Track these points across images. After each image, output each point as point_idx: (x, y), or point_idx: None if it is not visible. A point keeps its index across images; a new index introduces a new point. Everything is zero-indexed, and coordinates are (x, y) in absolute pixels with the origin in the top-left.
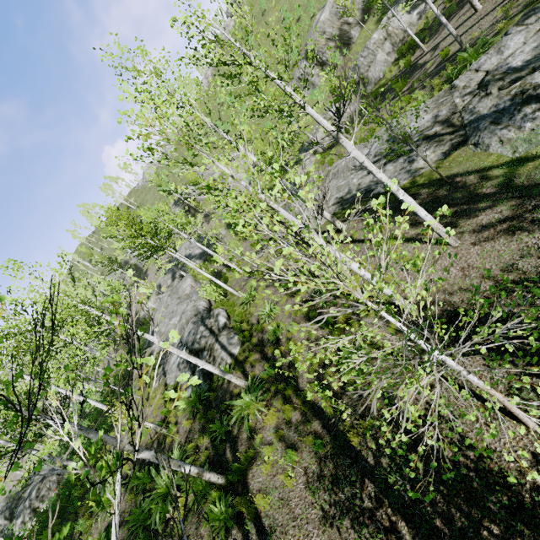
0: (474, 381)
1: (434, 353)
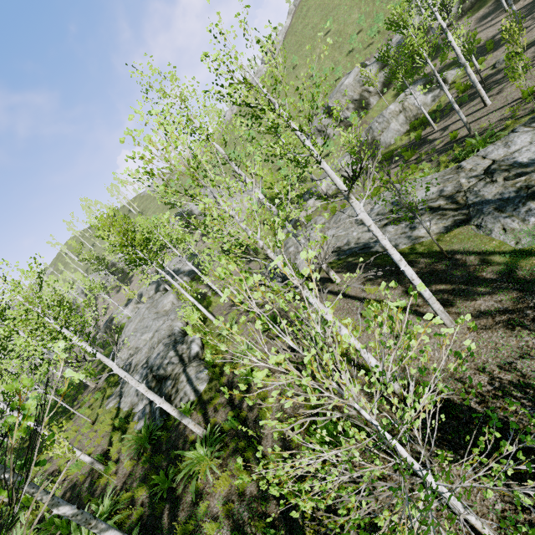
0: (471, 521)
1: (429, 480)
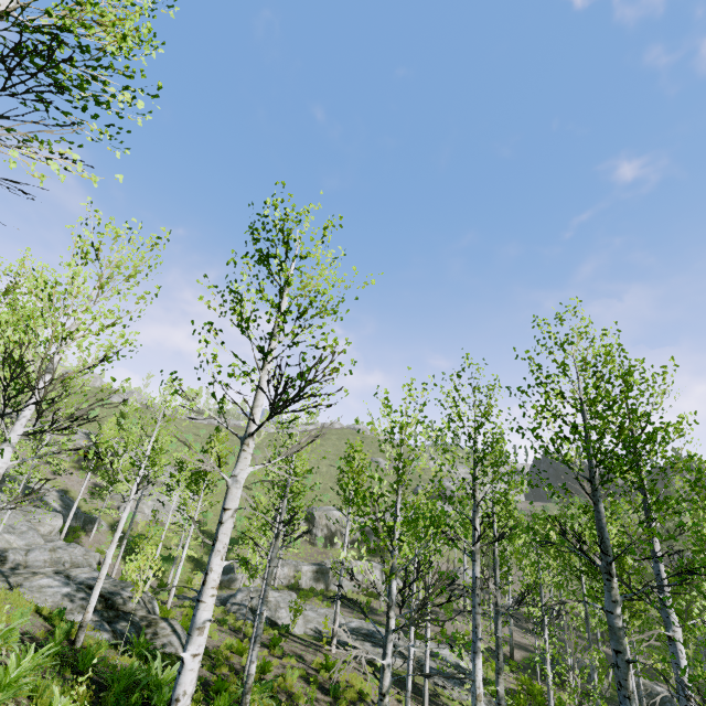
0: None
1: None
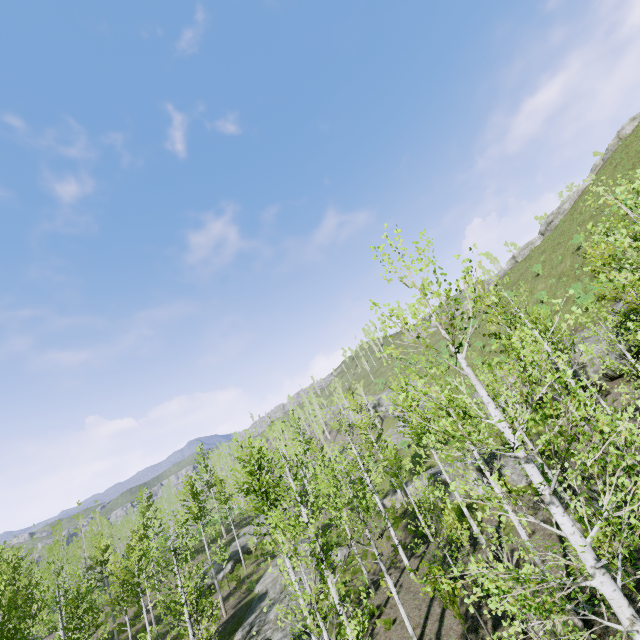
0: None
1: None
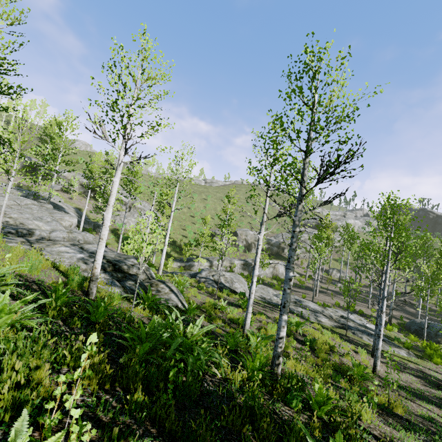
0: None
1: None
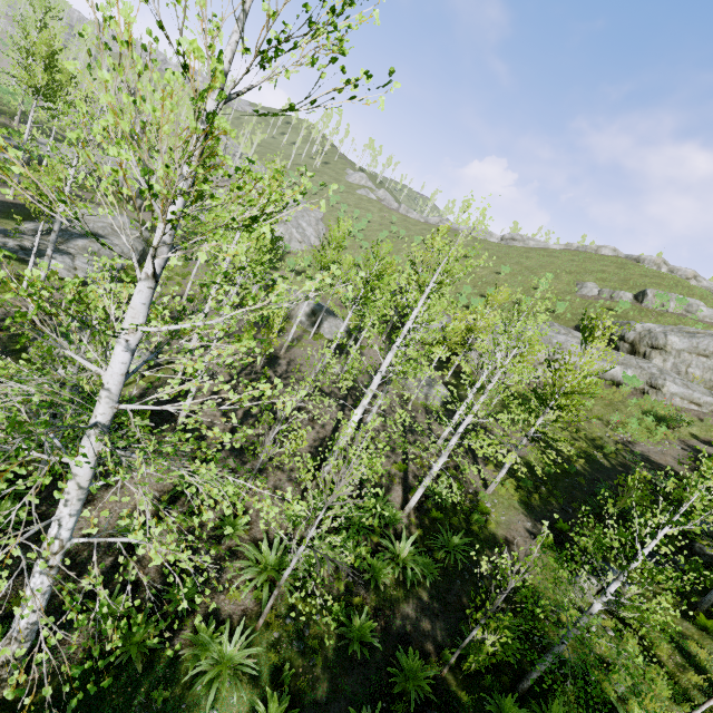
0: None
1: None
